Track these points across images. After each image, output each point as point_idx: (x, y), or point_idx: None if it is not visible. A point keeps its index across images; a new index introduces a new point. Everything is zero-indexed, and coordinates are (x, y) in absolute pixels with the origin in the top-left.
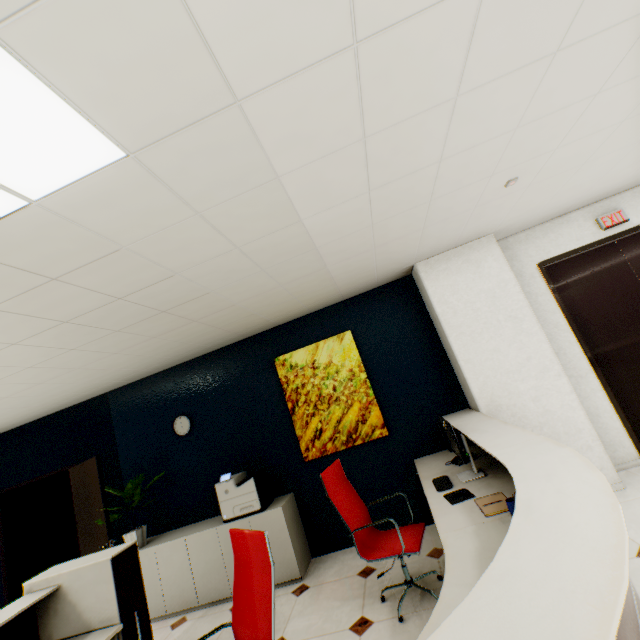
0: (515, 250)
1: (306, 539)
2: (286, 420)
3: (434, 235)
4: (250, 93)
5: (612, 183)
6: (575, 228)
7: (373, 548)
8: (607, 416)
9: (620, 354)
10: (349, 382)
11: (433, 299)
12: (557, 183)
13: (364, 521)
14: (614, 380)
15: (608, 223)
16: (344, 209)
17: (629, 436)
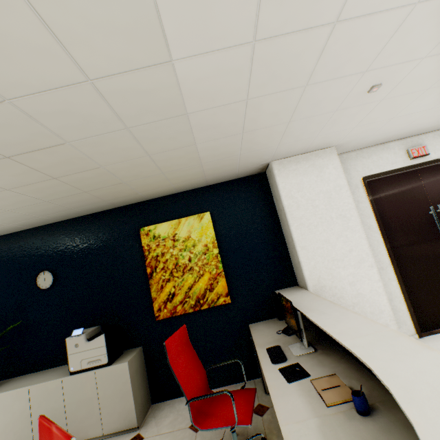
0: (347, 164)
1: (149, 388)
2: (144, 283)
3: (295, 134)
4: None
5: (428, 121)
6: (392, 154)
7: (207, 414)
8: (397, 300)
9: (410, 254)
10: (203, 255)
11: (282, 193)
12: (400, 105)
13: (201, 385)
14: (404, 273)
15: (415, 154)
16: (223, 62)
17: (411, 317)
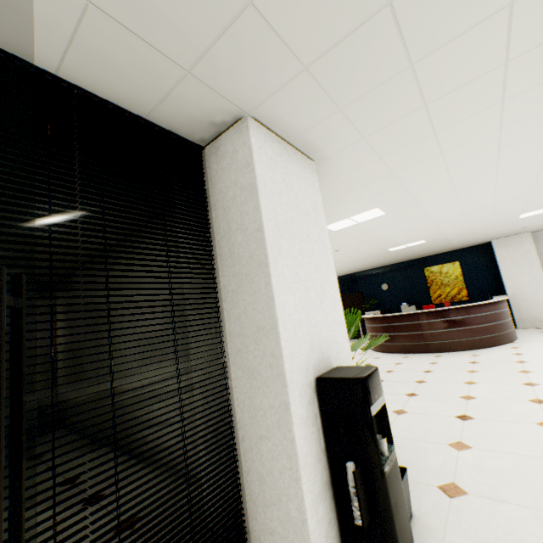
0: None
1: None
2: (426, 290)
3: (497, 236)
4: (449, 236)
5: None
6: None
7: None
8: None
9: None
10: (454, 280)
11: (496, 254)
12: None
13: None
14: None
15: None
16: (462, 239)
17: None
